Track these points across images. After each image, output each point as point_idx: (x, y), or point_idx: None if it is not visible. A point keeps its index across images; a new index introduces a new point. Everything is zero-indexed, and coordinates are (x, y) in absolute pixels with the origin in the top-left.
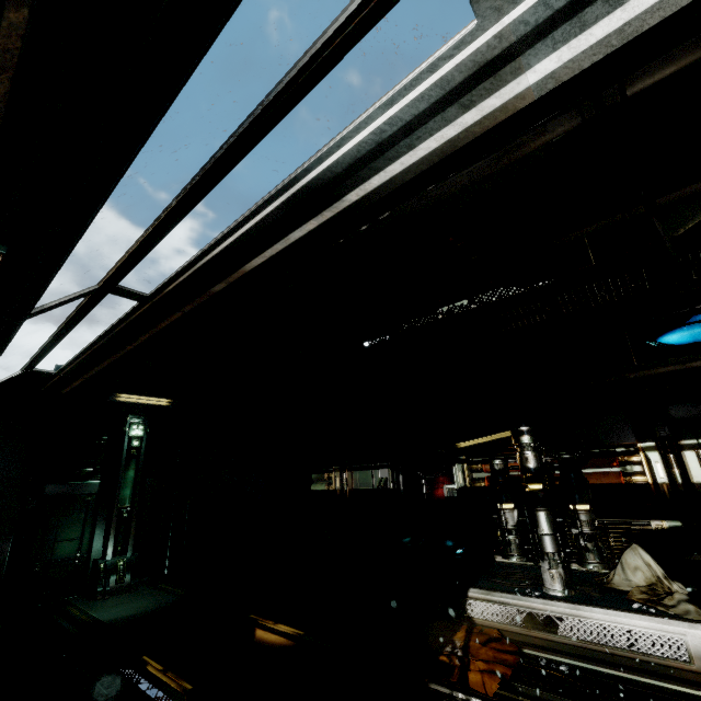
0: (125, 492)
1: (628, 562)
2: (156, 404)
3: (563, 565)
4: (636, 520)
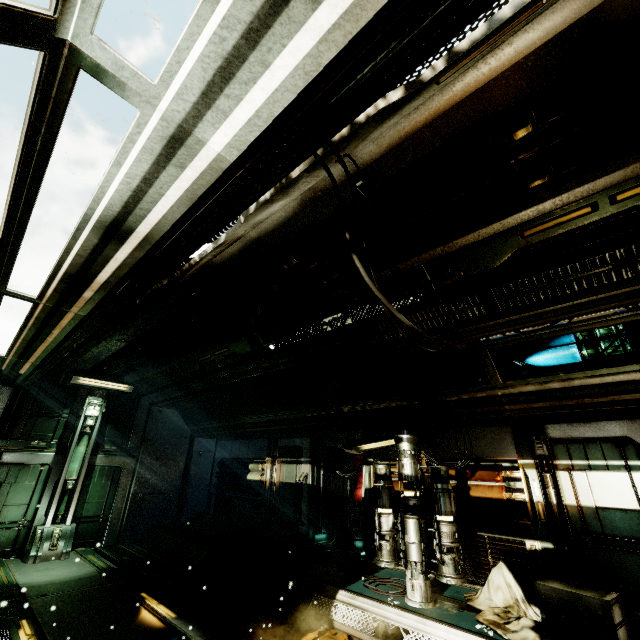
0: (73, 465)
1: (492, 580)
2: (115, 388)
3: (424, 576)
4: (513, 538)
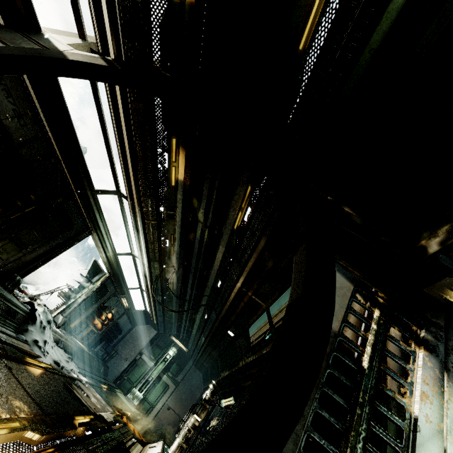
0: (155, 371)
1: None
2: (182, 347)
3: (178, 441)
4: None
